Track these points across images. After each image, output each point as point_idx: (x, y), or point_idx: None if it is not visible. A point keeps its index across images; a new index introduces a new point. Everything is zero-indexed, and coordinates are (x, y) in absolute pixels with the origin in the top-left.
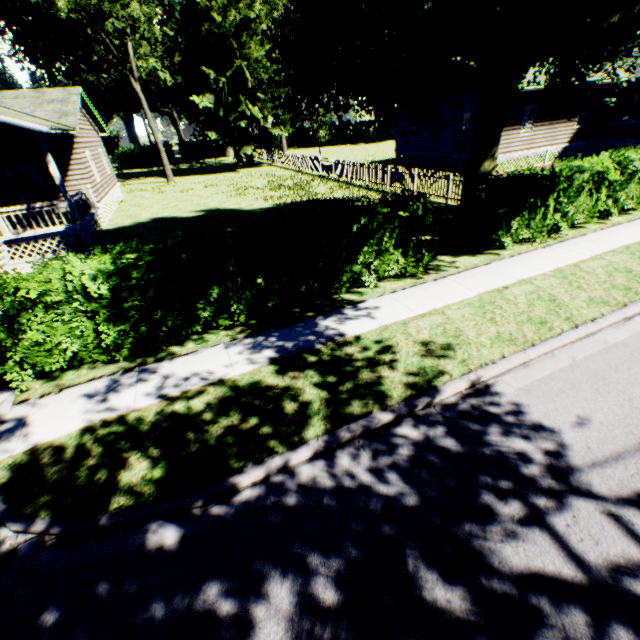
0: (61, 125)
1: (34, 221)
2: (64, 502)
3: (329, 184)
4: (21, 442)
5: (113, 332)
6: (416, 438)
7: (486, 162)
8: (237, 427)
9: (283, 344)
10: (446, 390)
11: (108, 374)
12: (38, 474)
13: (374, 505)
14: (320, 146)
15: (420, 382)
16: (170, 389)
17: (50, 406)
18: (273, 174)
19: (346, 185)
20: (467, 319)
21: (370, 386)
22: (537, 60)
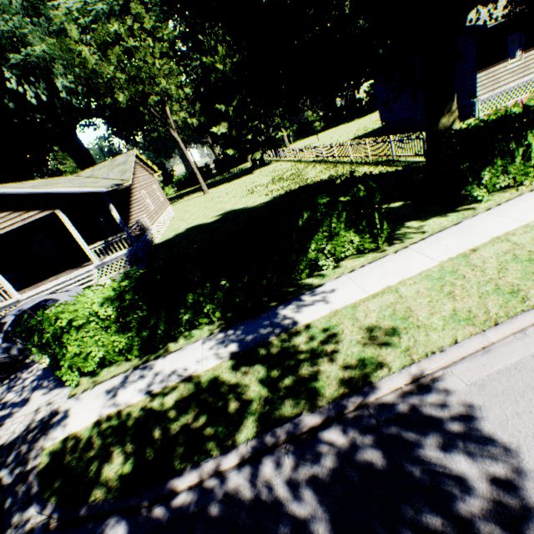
0: (122, 180)
1: (114, 248)
2: (67, 489)
3: (319, 167)
4: (61, 431)
5: (124, 339)
6: (341, 446)
7: (443, 118)
8: (189, 426)
9: (244, 337)
10: (381, 387)
11: (123, 371)
12: (61, 461)
13: (283, 528)
14: (320, 132)
15: (355, 377)
16: (156, 385)
17: (85, 400)
18: (278, 169)
19: (333, 164)
20: (421, 295)
21: (306, 382)
22: (475, 4)
